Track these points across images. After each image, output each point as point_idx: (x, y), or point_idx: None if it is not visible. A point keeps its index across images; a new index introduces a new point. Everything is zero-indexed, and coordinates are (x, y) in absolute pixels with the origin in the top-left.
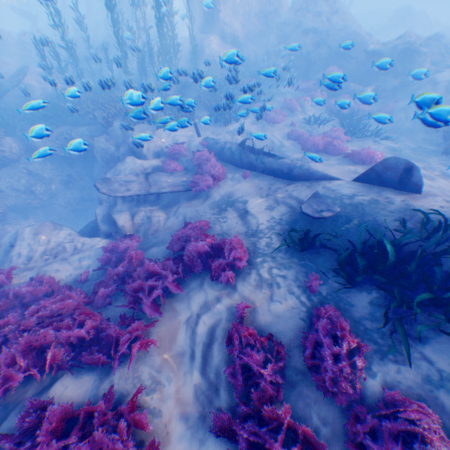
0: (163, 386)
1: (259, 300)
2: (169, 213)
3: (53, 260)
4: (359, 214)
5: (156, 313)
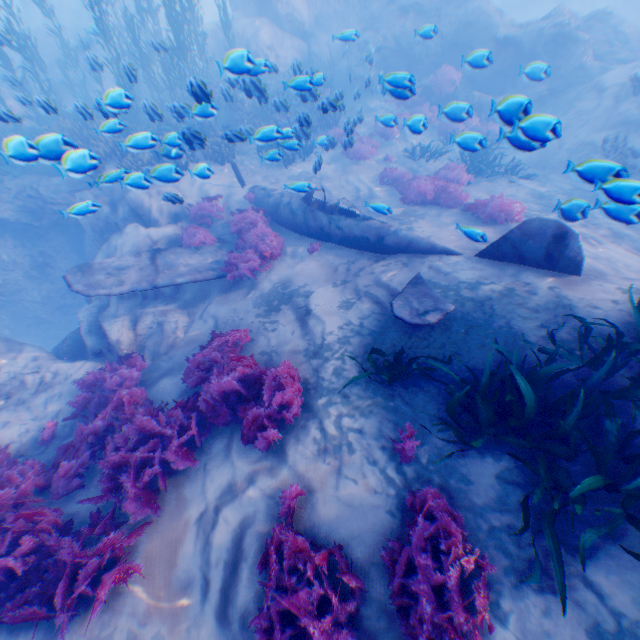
0: None
1: (321, 478)
2: (193, 315)
3: (3, 405)
4: (485, 314)
5: (148, 511)
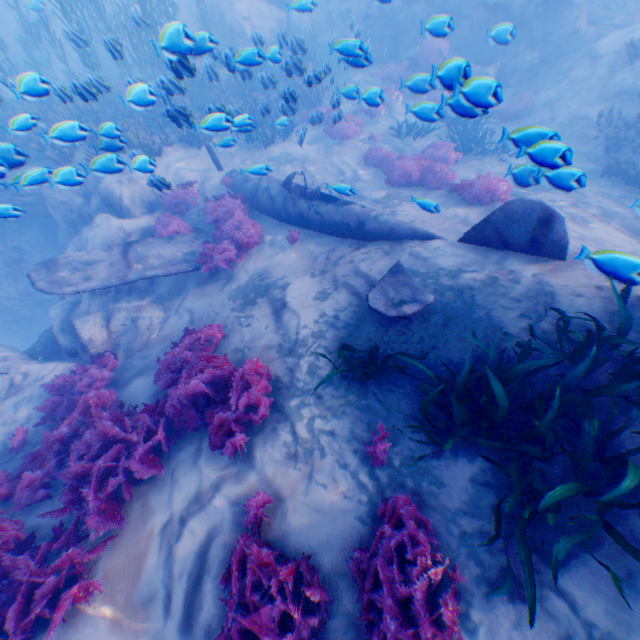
0: None
1: (290, 484)
2: (169, 309)
3: None
4: (465, 305)
5: (111, 523)
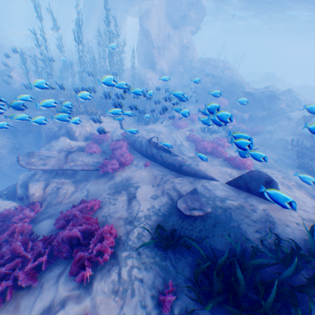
0: None
1: (108, 312)
2: (77, 186)
3: None
4: (226, 217)
5: None
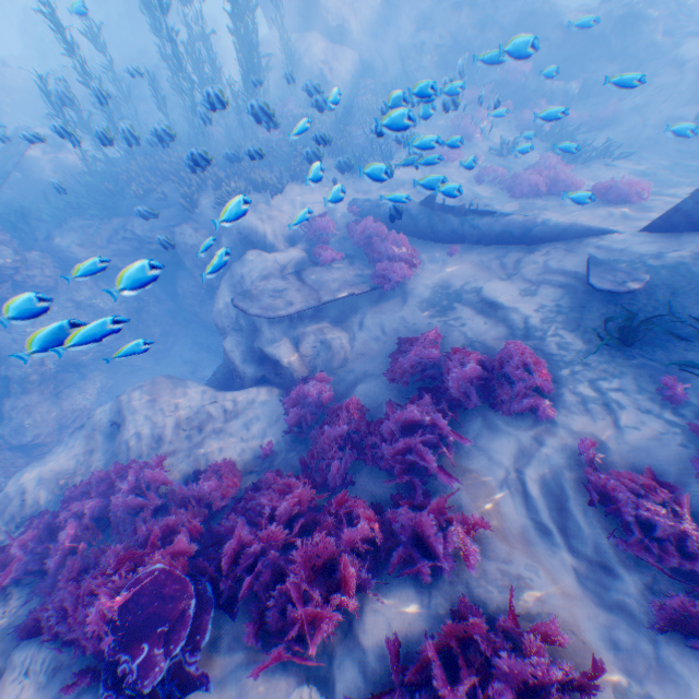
0: (530, 581)
1: (600, 430)
2: (348, 329)
3: (199, 435)
4: (684, 278)
5: (452, 481)
